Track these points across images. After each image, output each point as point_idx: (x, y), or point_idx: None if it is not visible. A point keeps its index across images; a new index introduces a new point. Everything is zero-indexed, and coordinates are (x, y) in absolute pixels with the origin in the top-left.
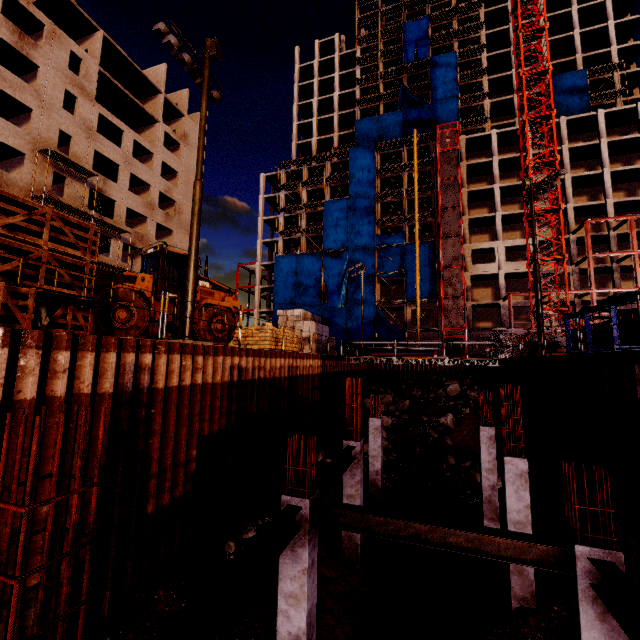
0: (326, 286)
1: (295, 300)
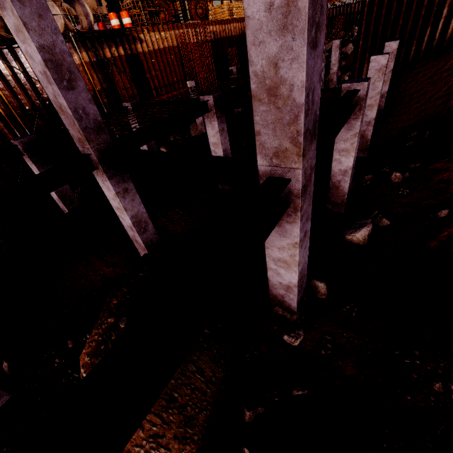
0: None
1: None
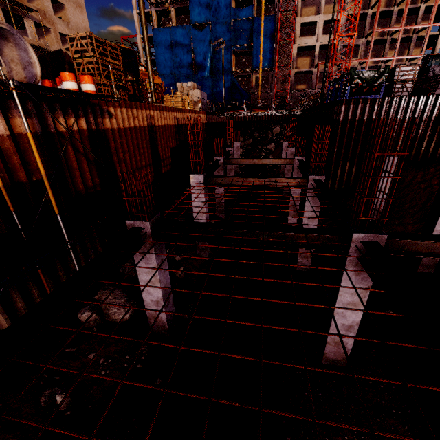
0: (196, 58)
1: (174, 71)
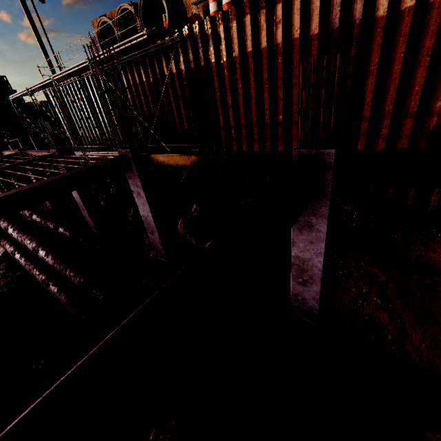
0: None
1: None
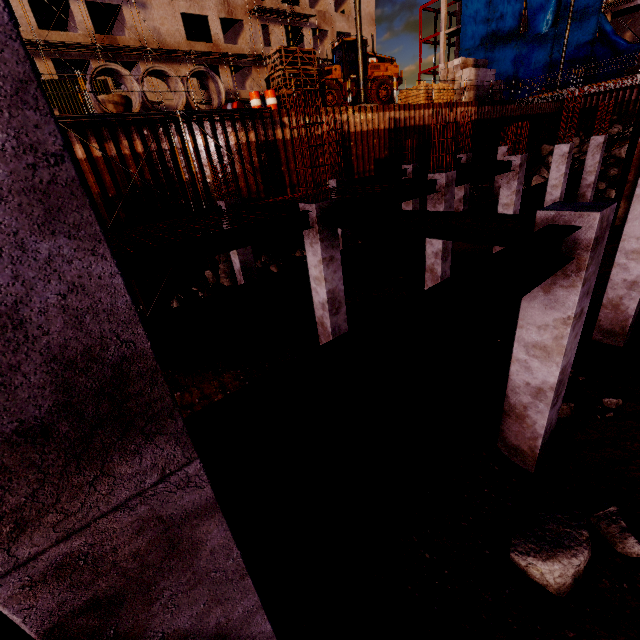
0: (529, 4)
1: (486, 39)
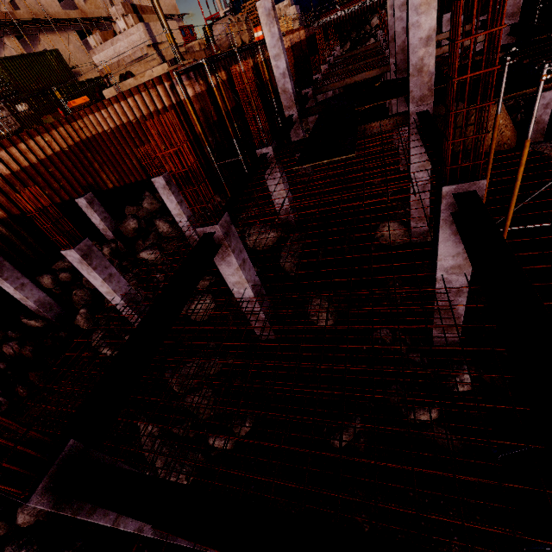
0: None
1: None
